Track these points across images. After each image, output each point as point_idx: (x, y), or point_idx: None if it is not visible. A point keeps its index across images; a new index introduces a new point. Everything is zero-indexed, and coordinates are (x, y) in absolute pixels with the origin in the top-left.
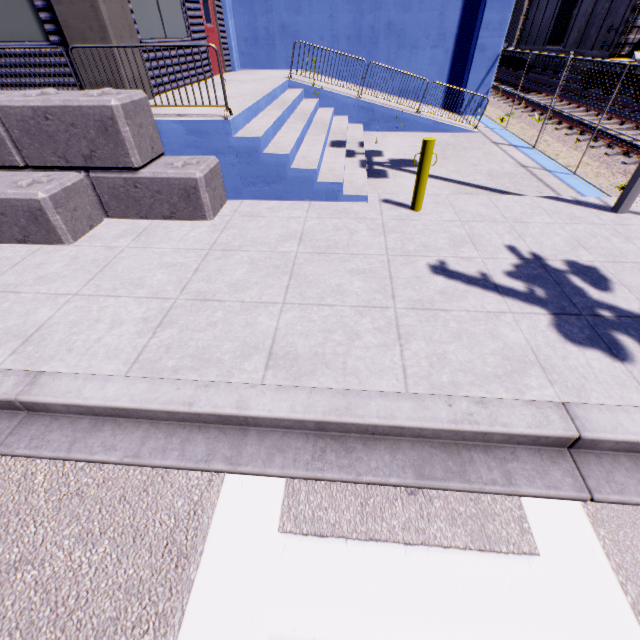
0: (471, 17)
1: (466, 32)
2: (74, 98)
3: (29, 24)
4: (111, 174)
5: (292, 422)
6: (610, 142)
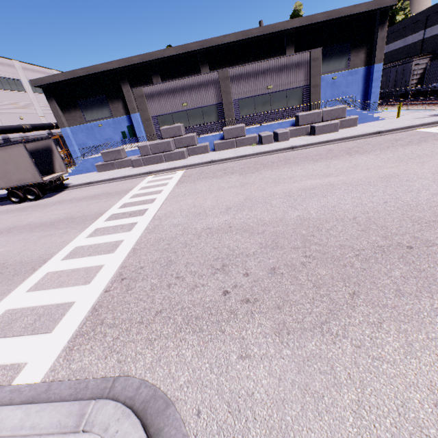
0: (367, 86)
1: (366, 90)
2: (338, 107)
3: (299, 102)
4: (339, 120)
5: (418, 125)
6: (428, 104)
